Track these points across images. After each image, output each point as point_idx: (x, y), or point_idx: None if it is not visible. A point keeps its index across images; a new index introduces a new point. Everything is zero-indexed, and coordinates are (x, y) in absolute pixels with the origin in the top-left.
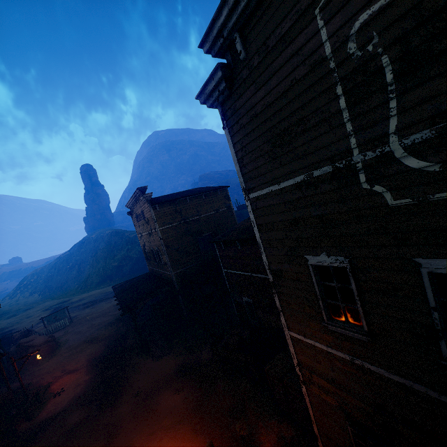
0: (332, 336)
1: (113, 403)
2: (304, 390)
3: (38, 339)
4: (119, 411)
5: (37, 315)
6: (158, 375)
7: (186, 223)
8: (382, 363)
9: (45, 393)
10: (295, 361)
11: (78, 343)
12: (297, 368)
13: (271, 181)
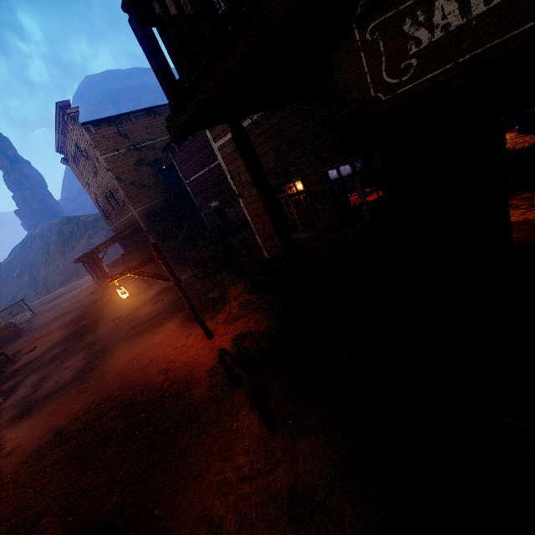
0: None
1: (92, 332)
2: (242, 205)
3: None
4: (99, 332)
5: None
6: (138, 303)
7: (137, 149)
8: None
9: (16, 355)
10: (228, 177)
11: (47, 322)
12: (232, 184)
13: None
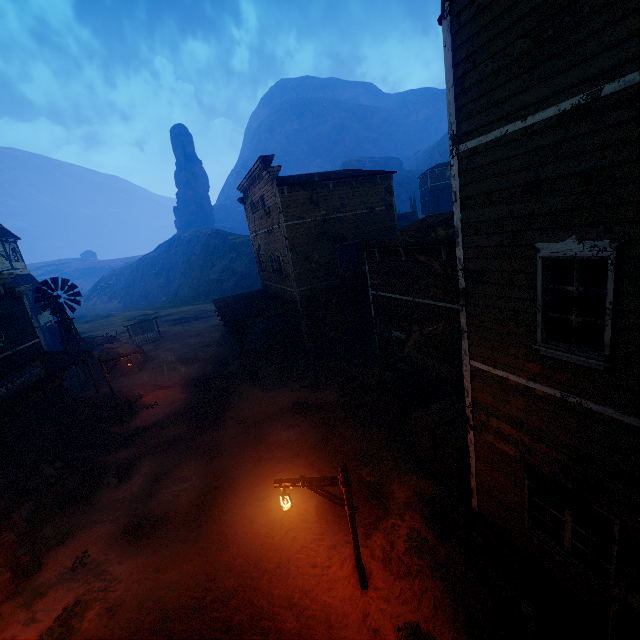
0: (541, 365)
1: (215, 425)
2: (470, 437)
3: (124, 348)
4: (221, 433)
5: (119, 324)
6: (269, 407)
7: (323, 221)
8: (615, 401)
9: (137, 403)
10: (467, 400)
11: (170, 361)
12: (468, 409)
13: (509, 115)
